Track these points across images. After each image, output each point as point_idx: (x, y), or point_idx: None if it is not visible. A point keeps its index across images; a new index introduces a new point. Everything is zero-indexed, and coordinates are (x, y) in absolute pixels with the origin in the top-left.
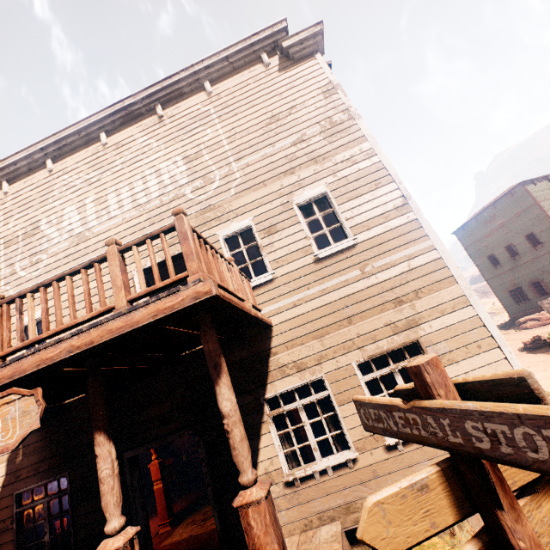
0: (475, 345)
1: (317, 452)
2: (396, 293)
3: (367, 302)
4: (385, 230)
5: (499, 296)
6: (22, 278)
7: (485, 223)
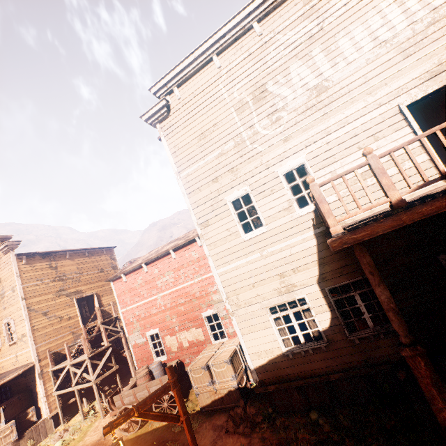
0: None
1: None
2: None
3: None
4: None
5: None
6: (266, 135)
7: None
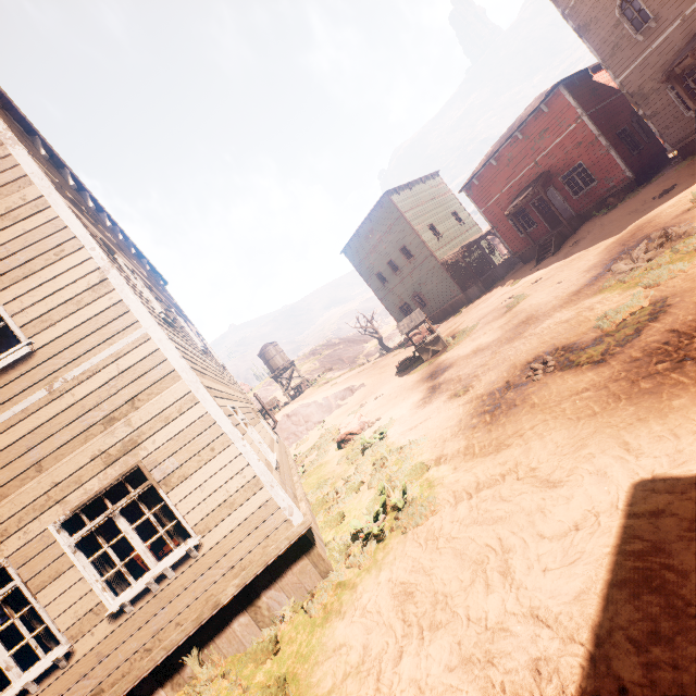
0: (209, 448)
1: (12, 670)
2: (105, 410)
3: (63, 434)
4: (78, 323)
5: (393, 315)
6: None
7: (366, 239)
